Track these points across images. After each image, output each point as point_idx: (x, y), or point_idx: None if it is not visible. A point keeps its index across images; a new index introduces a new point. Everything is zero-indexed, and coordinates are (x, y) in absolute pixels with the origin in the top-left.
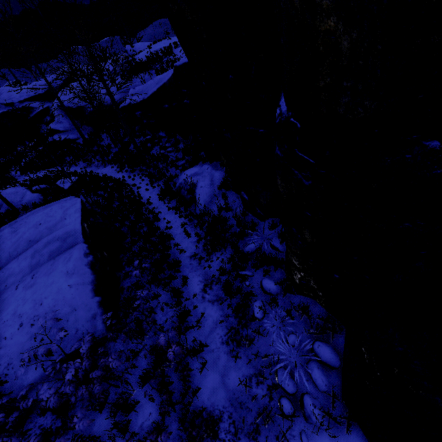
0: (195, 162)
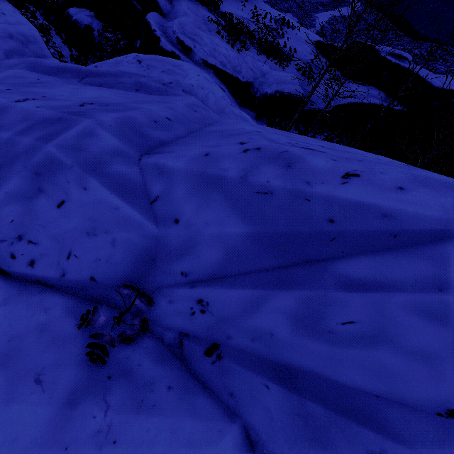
0: None
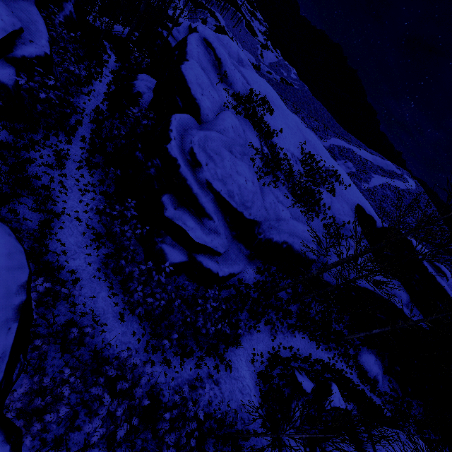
0: (361, 345)
